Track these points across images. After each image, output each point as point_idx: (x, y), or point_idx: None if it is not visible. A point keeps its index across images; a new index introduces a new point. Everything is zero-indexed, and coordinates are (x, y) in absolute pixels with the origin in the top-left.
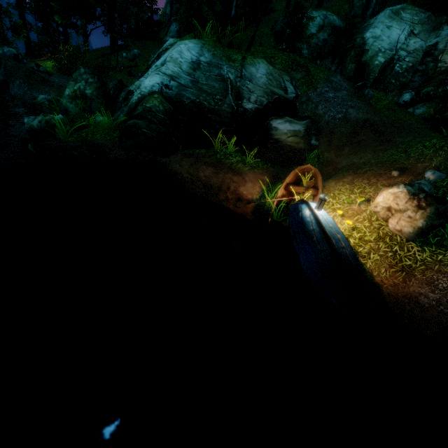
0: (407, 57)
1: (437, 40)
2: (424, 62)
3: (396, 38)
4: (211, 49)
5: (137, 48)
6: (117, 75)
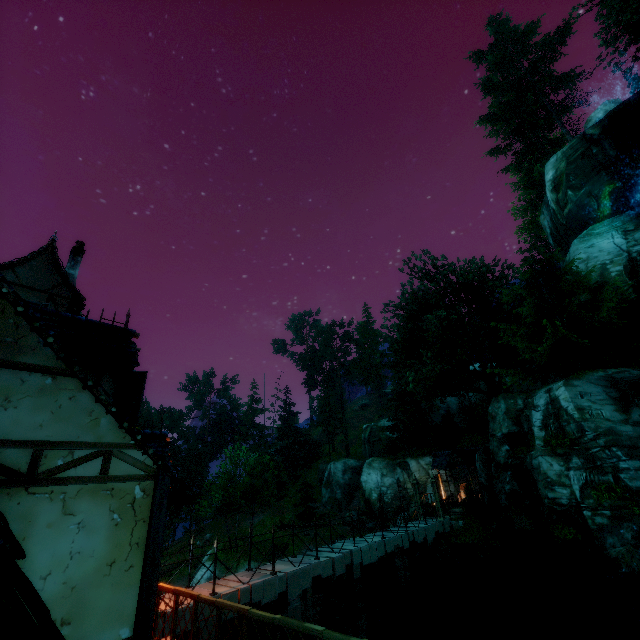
0: (387, 490)
1: (398, 476)
2: (400, 491)
3: (376, 480)
4: (219, 566)
5: (211, 529)
6: (186, 570)
